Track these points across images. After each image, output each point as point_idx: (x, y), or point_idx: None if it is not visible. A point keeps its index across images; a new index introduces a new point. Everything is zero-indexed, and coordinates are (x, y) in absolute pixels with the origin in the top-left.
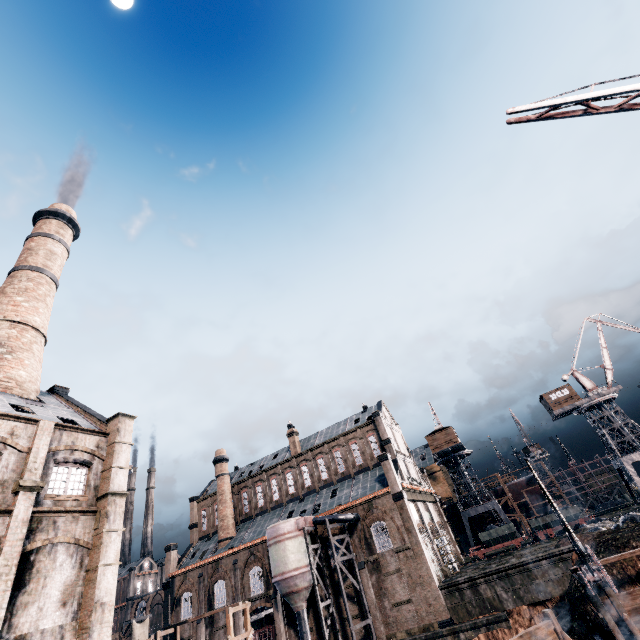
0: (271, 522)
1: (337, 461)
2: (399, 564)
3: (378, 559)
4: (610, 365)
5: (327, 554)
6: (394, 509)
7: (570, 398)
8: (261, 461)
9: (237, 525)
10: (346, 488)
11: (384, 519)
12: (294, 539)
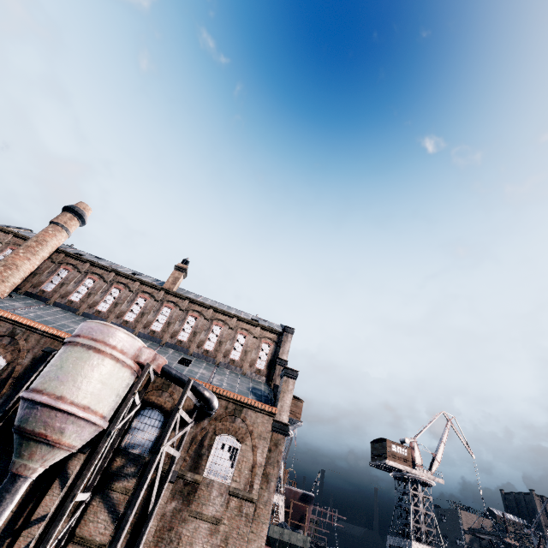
0: (74, 325)
1: (210, 335)
2: (223, 513)
3: (198, 484)
4: (440, 459)
5: (129, 423)
6: (265, 438)
7: (405, 460)
8: (113, 264)
9: (16, 291)
10: (204, 368)
11: (244, 440)
12: (120, 366)
